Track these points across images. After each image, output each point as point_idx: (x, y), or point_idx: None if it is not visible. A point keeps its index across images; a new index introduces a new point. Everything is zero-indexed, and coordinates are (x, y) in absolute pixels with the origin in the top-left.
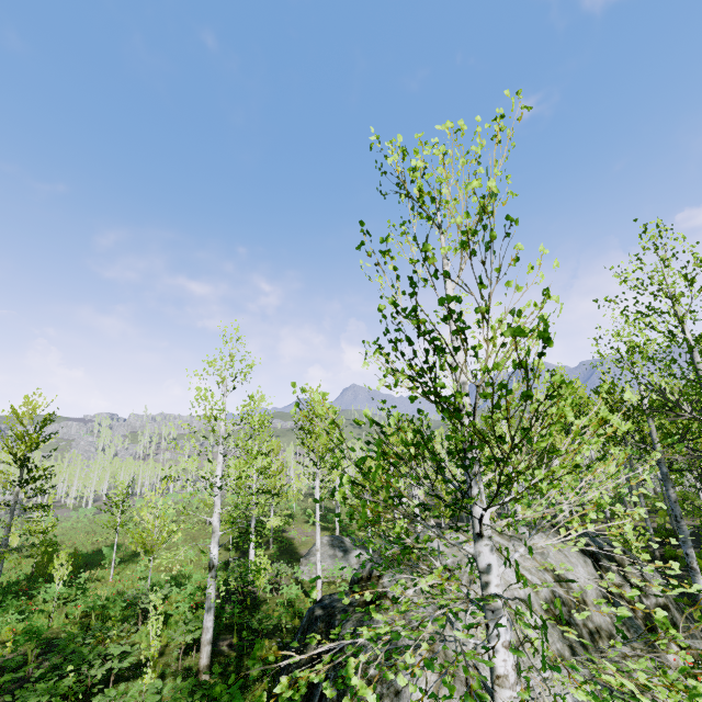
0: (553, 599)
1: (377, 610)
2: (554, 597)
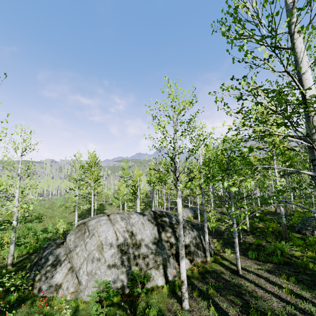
0: (123, 243)
1: (61, 246)
2: (124, 242)
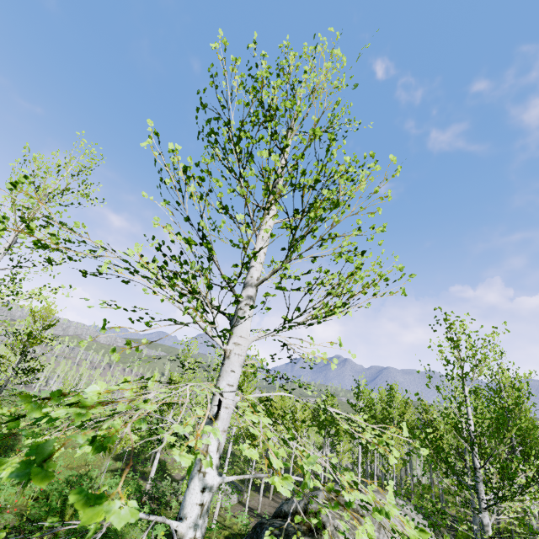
0: None
1: (320, 537)
2: None
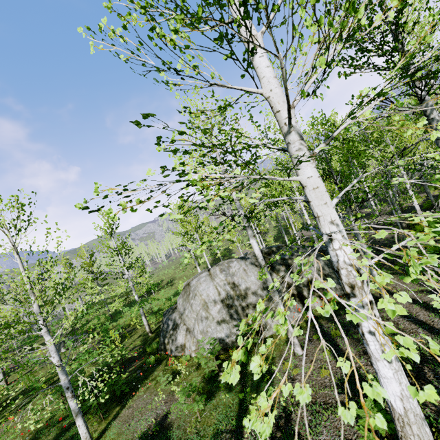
0: (226, 297)
1: (175, 310)
2: (227, 296)
